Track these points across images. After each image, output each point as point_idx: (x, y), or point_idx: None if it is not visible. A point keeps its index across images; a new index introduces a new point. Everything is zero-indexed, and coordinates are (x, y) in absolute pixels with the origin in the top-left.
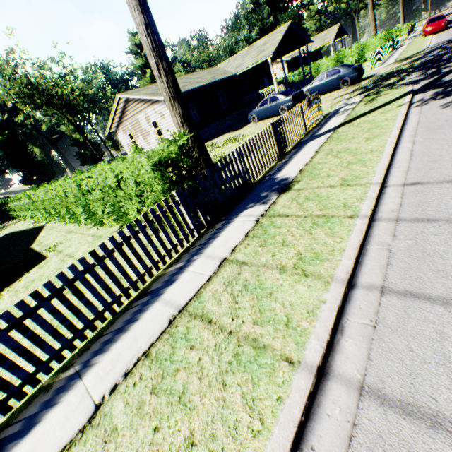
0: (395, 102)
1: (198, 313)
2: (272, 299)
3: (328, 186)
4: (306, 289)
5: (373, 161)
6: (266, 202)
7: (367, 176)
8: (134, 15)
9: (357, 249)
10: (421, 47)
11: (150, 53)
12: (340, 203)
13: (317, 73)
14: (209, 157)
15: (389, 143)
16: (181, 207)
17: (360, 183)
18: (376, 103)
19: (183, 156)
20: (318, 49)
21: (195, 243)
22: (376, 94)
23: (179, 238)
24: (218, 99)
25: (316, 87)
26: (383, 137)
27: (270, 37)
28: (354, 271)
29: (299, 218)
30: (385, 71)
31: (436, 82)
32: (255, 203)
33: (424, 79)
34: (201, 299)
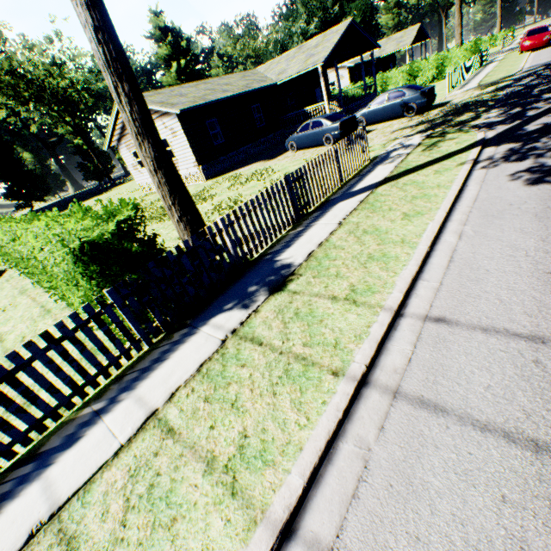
0: (457, 156)
1: (68, 532)
2: (170, 536)
3: (329, 297)
4: (221, 527)
5: (399, 261)
6: (248, 305)
7: (383, 290)
8: (77, 11)
9: (319, 453)
10: (513, 69)
11: (105, 68)
12: (332, 336)
13: (384, 88)
14: (197, 216)
15: (428, 232)
16: (119, 311)
17: (369, 303)
18: (436, 152)
19: (122, 238)
20: (392, 54)
21: (137, 364)
22: (439, 137)
23: (113, 356)
24: (252, 114)
25: (373, 112)
26: (425, 217)
27: (324, 37)
28: (304, 497)
29: (273, 354)
30: (462, 99)
31: (515, 130)
32: (235, 304)
33: (503, 123)
34: (88, 496)
